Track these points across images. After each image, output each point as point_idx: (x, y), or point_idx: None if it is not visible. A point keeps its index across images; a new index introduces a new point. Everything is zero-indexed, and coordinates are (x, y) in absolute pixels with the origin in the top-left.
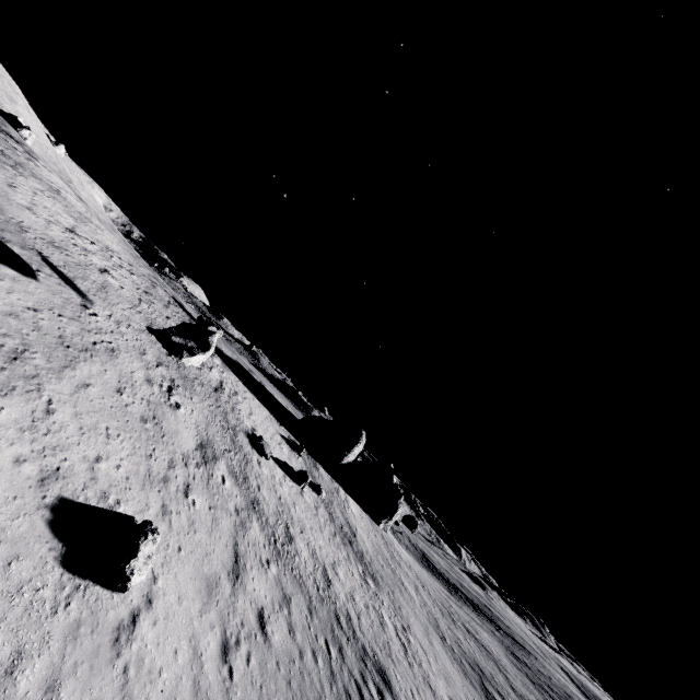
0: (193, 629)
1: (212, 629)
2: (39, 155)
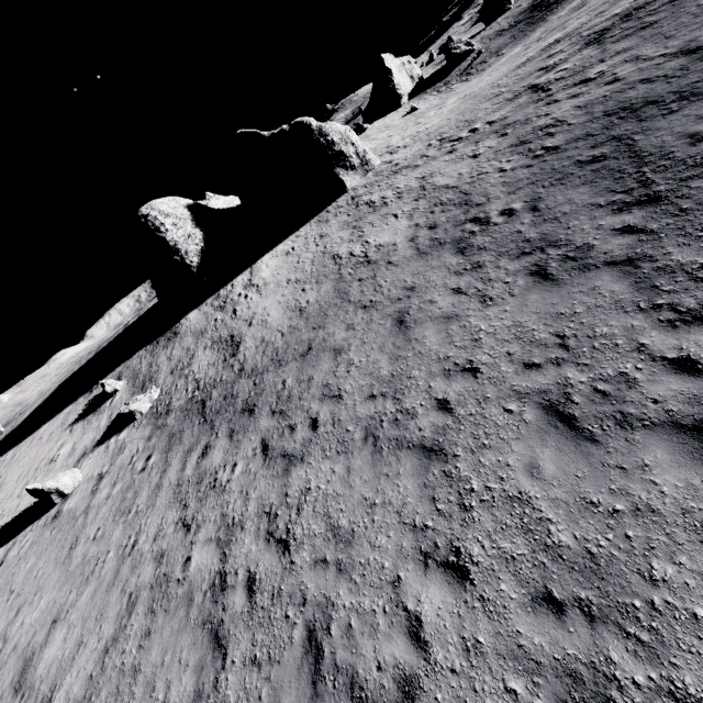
0: None
1: None
2: None
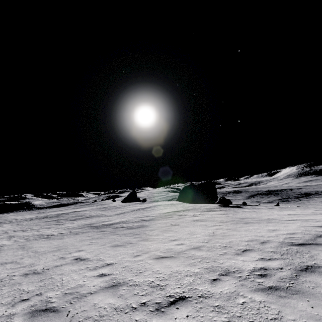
0: None
1: None
2: None
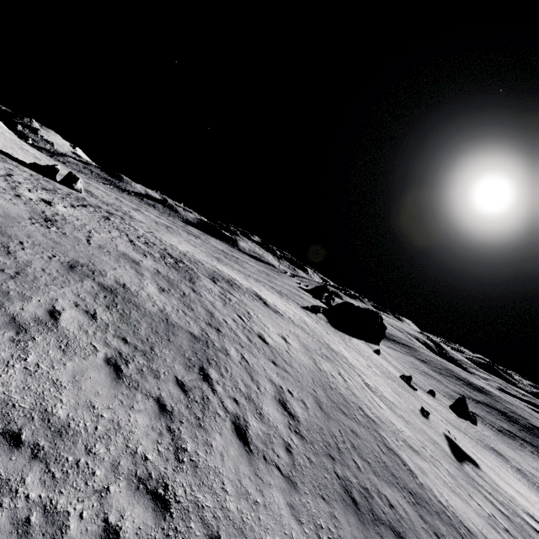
0: None
1: None
2: None
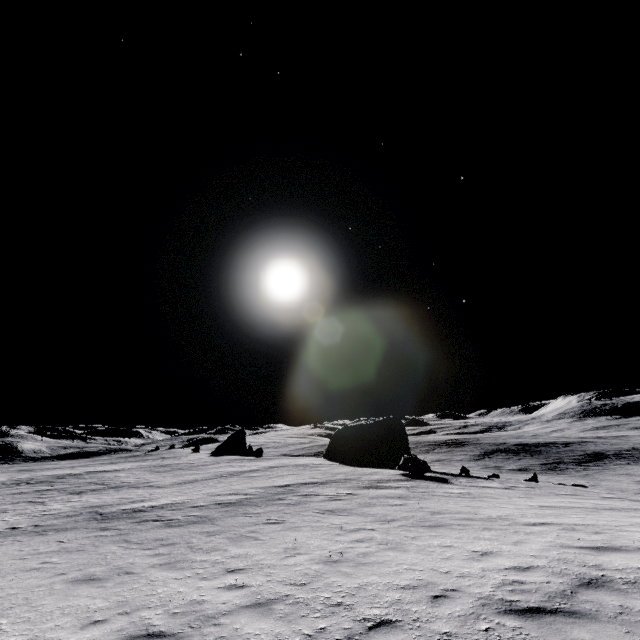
0: None
1: None
2: None
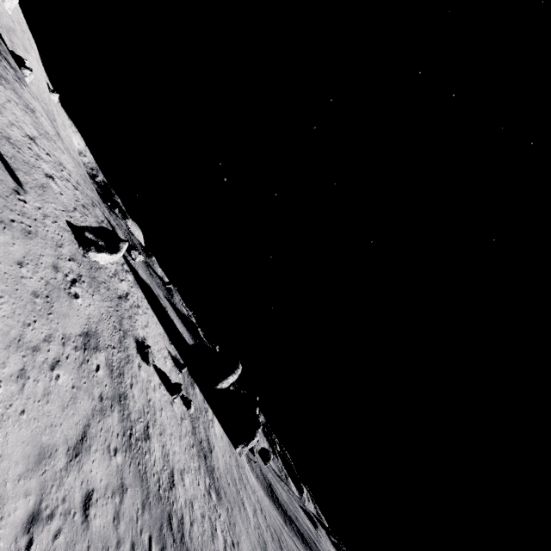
0: (2, 490)
1: (26, 496)
2: (34, 93)
